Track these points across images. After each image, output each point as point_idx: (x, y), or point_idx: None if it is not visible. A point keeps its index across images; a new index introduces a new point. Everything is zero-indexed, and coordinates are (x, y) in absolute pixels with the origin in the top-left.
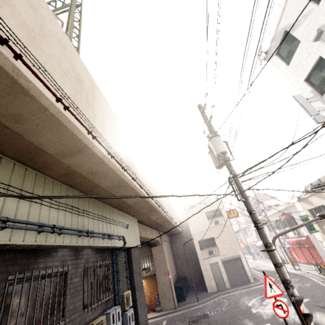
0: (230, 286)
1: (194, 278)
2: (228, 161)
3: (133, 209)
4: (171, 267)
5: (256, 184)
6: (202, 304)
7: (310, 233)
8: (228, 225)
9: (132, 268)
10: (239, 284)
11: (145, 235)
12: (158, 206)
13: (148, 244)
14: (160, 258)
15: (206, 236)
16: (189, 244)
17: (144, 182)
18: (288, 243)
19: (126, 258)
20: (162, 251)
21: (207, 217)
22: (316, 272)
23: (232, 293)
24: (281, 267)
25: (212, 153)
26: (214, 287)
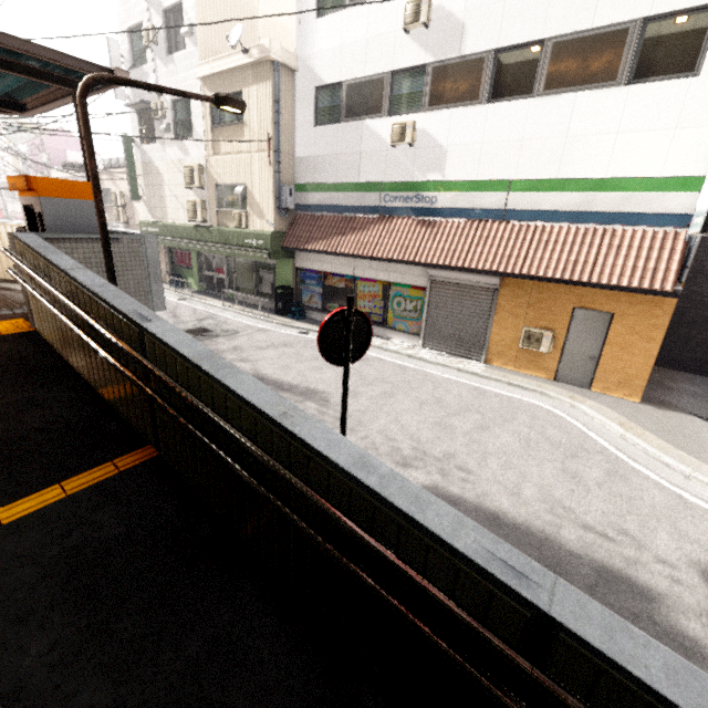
0: None
1: None
2: None
3: None
4: None
5: None
6: None
7: None
8: None
9: None
10: None
11: None
12: None
13: None
14: None
15: None
16: None
17: None
18: None
19: None
20: None
21: None
22: None
23: None
24: None
25: None
26: None
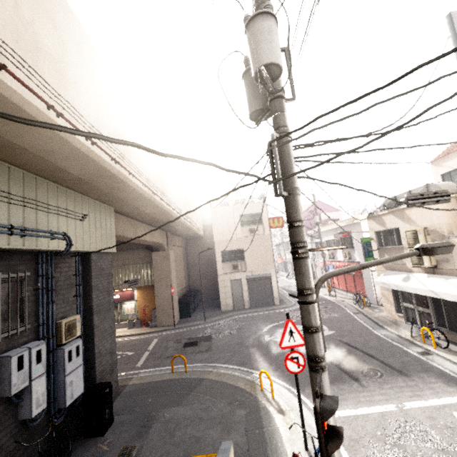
0: (249, 306)
1: (210, 292)
2: (279, 100)
3: (94, 188)
4: (180, 279)
5: (325, 162)
6: (209, 324)
7: (365, 260)
8: (267, 237)
9: (91, 284)
10: (261, 305)
11: (134, 235)
12: (151, 192)
13: (148, 247)
14: (163, 267)
15: (234, 246)
16: (211, 253)
17: (112, 136)
18: (333, 267)
19: (78, 268)
20: (167, 258)
21: (242, 222)
22: (352, 302)
23: (250, 315)
24: (316, 335)
25: (249, 77)
26: (229, 306)
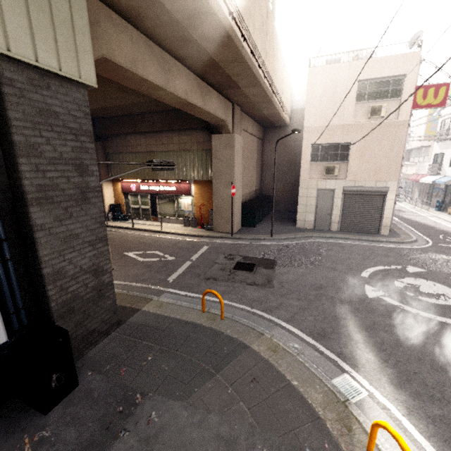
0: (338, 229)
1: (285, 202)
2: None
3: None
4: (249, 178)
5: None
6: (276, 242)
7: None
8: (401, 124)
9: (9, 137)
10: (356, 231)
11: (164, 82)
12: None
13: (207, 127)
14: (224, 157)
15: (334, 138)
16: (296, 150)
17: None
18: None
19: None
20: (231, 145)
21: (359, 94)
22: None
23: (337, 241)
24: None
25: None
26: (309, 223)
